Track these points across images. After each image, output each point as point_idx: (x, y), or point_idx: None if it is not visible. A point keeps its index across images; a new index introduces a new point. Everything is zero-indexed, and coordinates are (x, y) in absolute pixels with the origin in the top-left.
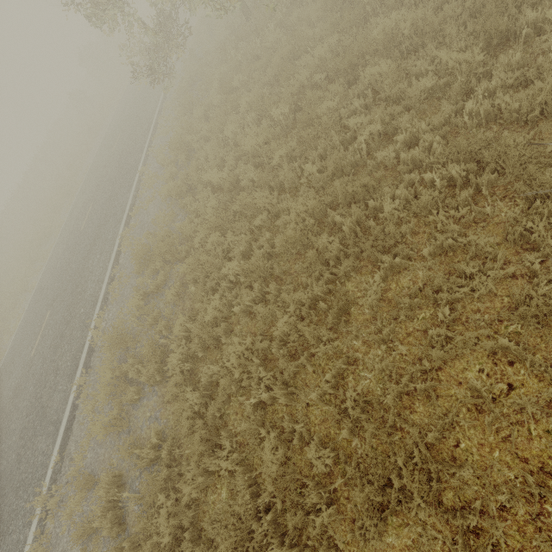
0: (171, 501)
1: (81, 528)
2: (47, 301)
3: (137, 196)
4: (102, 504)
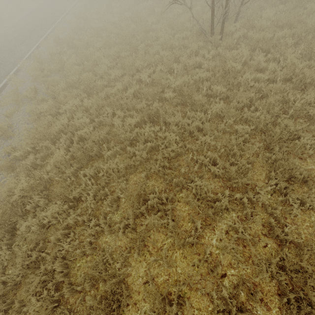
0: (65, 81)
1: (11, 106)
2: None
3: (53, 31)
4: (29, 90)
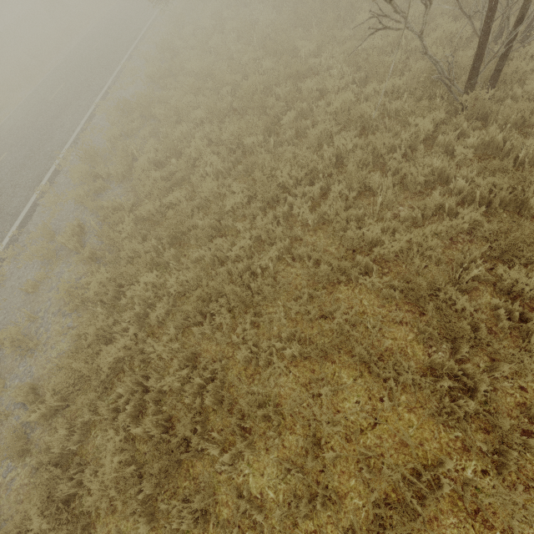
0: (132, 215)
1: (39, 262)
2: (2, 147)
3: (117, 80)
4: (69, 233)
